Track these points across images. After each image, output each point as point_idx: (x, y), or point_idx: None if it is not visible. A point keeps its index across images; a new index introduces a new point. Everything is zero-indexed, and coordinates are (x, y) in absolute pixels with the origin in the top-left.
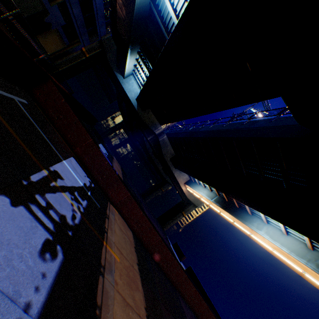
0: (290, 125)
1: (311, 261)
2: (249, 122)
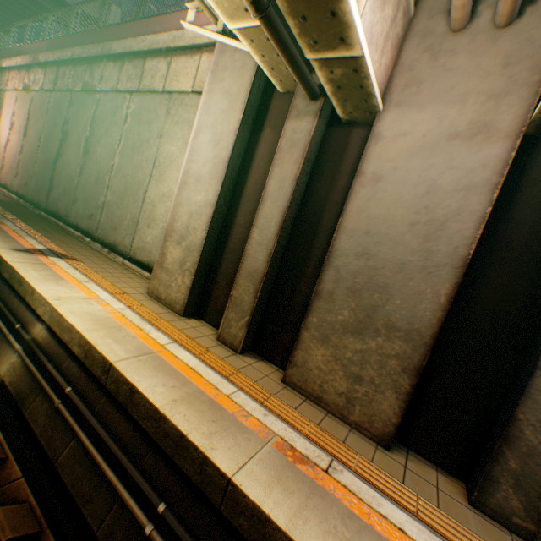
0: None
1: None
2: None
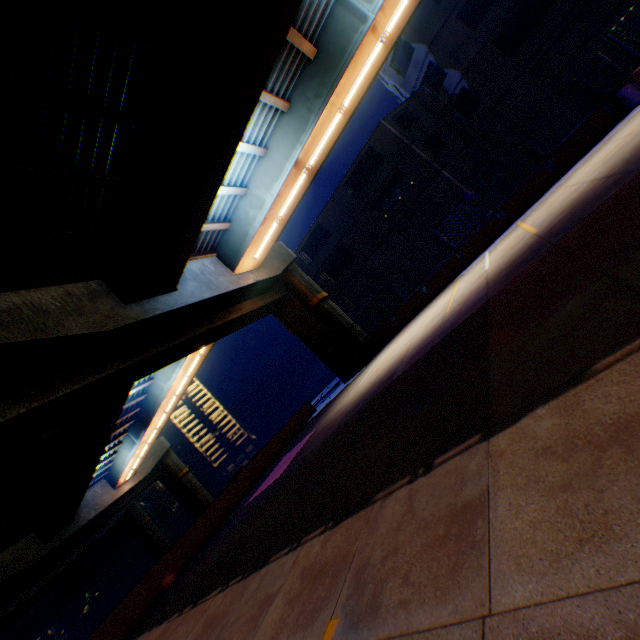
0: None
1: None
2: None
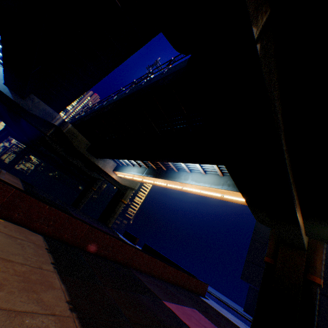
0: (178, 70)
1: (225, 184)
2: (147, 81)
